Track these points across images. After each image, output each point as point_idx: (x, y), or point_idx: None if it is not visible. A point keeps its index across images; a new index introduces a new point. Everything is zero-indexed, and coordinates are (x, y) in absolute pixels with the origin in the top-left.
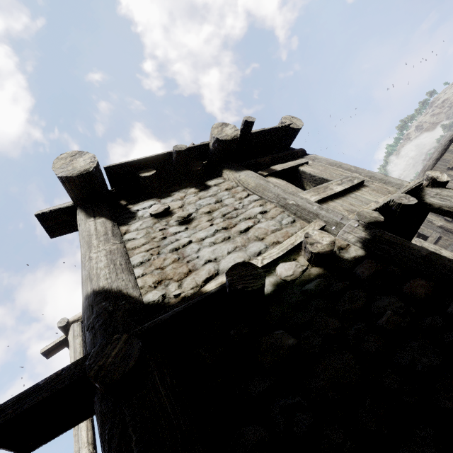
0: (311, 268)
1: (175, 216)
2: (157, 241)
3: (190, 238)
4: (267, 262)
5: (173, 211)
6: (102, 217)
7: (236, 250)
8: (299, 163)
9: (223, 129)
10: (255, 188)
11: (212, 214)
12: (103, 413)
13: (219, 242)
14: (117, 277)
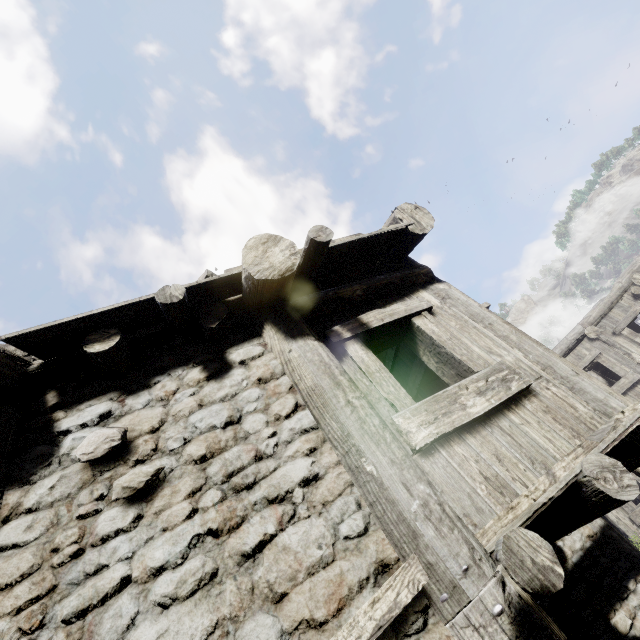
0: None
1: (117, 484)
2: (55, 569)
3: (128, 569)
4: None
5: (134, 446)
6: None
7: None
8: (414, 311)
9: (266, 251)
10: (310, 395)
11: (206, 470)
12: None
13: (184, 598)
14: None
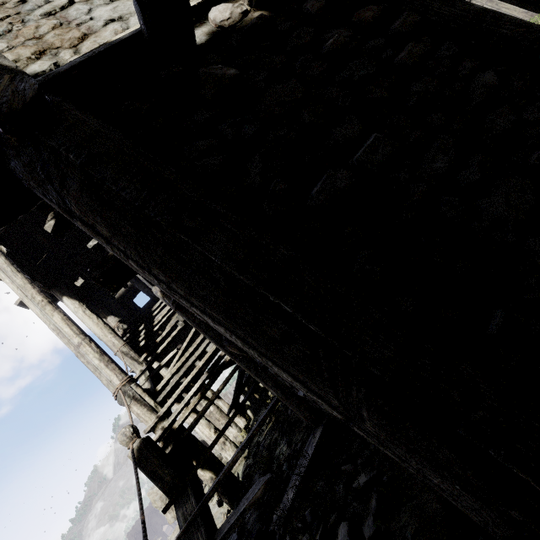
0: (253, 13)
1: None
2: (12, 7)
3: None
4: (194, 4)
5: None
6: None
7: None
8: None
9: None
10: None
11: None
12: (27, 162)
13: None
14: None
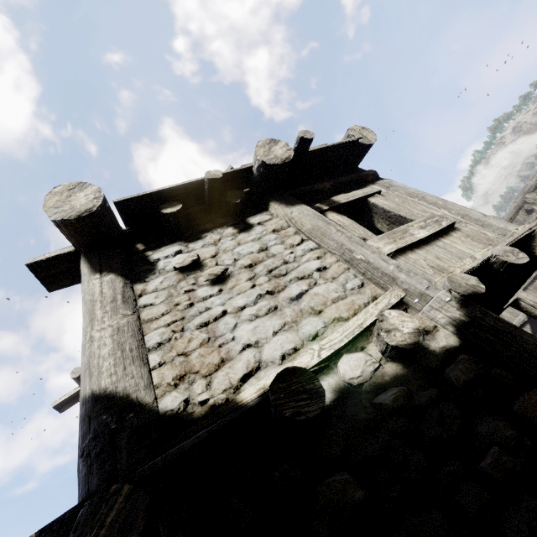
0: (385, 364)
1: (205, 273)
2: (181, 310)
3: (225, 307)
4: (326, 356)
5: (204, 263)
6: (110, 273)
7: (285, 329)
8: (369, 193)
9: (271, 148)
10: (311, 232)
11: (254, 269)
12: None
13: (263, 315)
14: (124, 372)
